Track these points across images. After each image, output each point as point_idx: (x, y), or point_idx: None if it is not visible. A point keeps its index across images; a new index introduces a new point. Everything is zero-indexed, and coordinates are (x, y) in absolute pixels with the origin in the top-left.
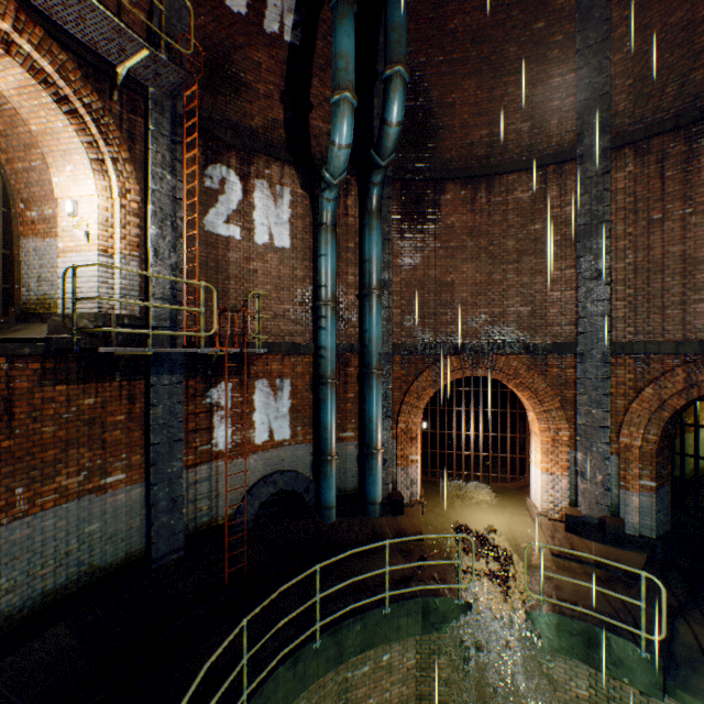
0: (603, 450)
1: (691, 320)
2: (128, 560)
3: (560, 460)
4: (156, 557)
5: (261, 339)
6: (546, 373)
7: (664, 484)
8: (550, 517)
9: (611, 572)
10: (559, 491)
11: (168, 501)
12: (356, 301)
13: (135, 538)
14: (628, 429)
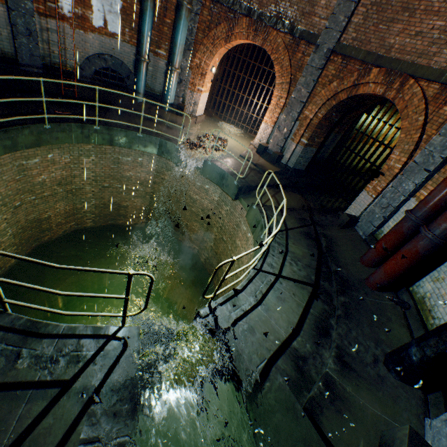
0: (294, 116)
1: (386, 38)
2: (3, 56)
3: (273, 117)
4: (22, 63)
5: None
6: (294, 56)
7: (314, 147)
8: (254, 146)
9: (258, 169)
10: (265, 134)
11: (26, 30)
12: None
13: (6, 44)
14: (312, 107)
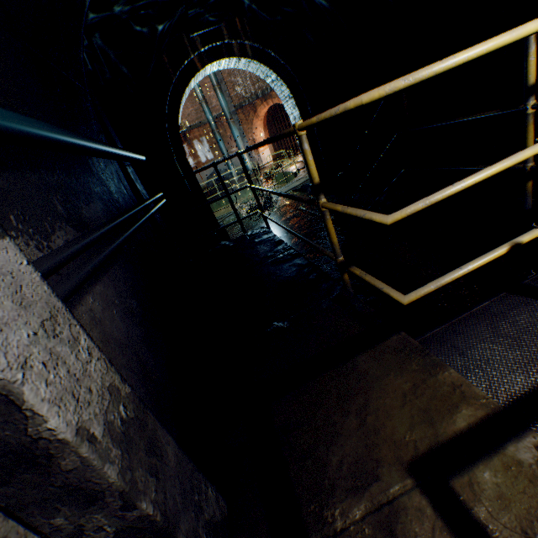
0: None
1: None
2: None
3: None
4: None
5: (183, 126)
6: None
7: None
8: None
9: None
10: None
11: None
12: (215, 94)
13: None
14: None
